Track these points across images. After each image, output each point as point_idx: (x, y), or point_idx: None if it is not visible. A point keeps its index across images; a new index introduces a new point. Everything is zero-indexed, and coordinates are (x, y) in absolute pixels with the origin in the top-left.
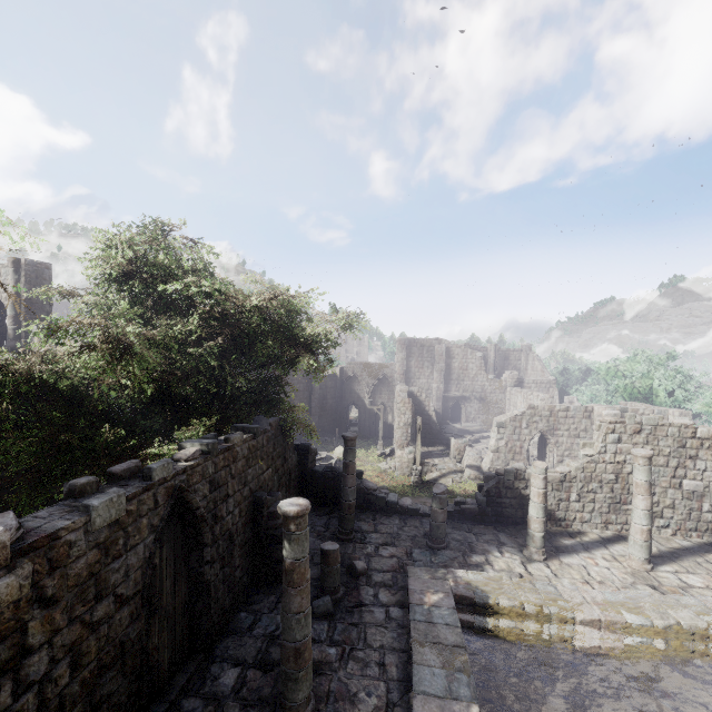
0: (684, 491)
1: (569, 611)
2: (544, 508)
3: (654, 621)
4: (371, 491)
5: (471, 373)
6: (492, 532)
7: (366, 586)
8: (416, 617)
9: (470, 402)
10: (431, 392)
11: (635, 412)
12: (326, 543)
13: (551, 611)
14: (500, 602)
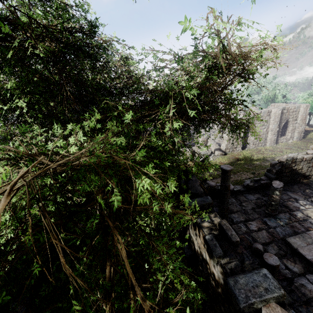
0: None
1: None
2: None
3: None
4: (214, 187)
5: None
6: (283, 192)
7: None
8: None
9: None
10: None
11: (288, 108)
12: (266, 257)
13: None
14: None
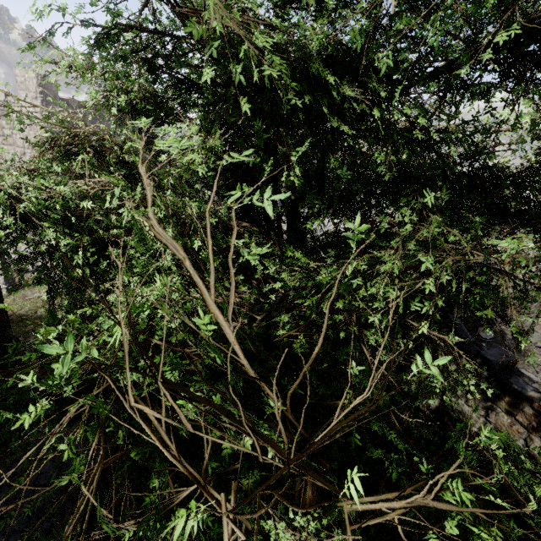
0: None
1: None
2: None
3: None
4: None
5: None
6: None
7: None
8: None
9: None
10: None
11: None
12: None
13: None
14: None
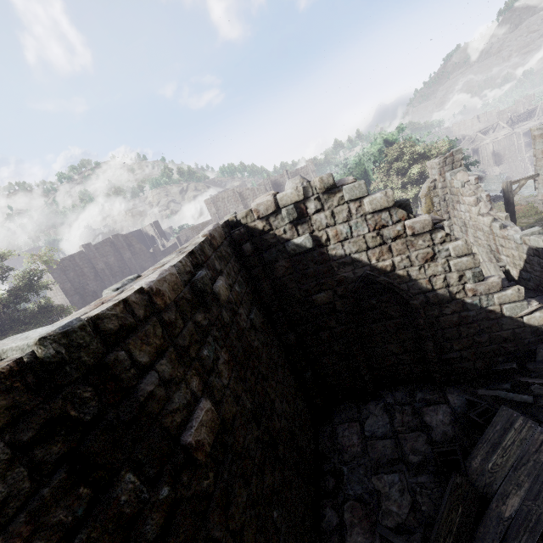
0: None
1: None
2: None
3: None
4: None
5: None
6: None
7: None
8: None
9: None
10: None
11: None
12: None
13: None
14: None
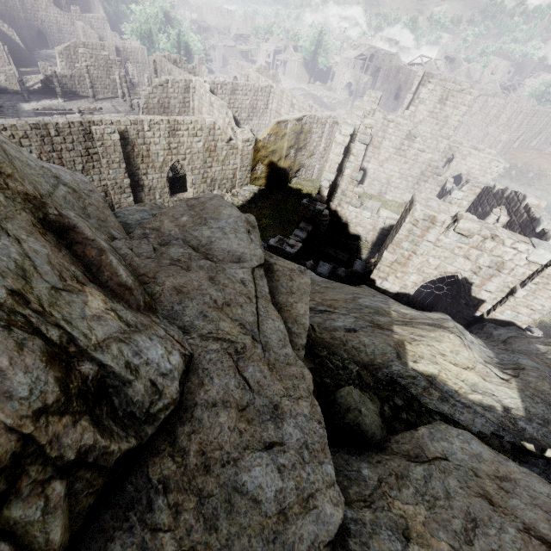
0: (111, 80)
1: (64, 108)
2: (59, 85)
3: (85, 108)
4: None
5: (42, 4)
6: (50, 97)
7: (4, 110)
8: (21, 111)
9: (50, 32)
10: (14, 20)
11: (124, 47)
12: None
13: (60, 108)
14: (46, 108)
